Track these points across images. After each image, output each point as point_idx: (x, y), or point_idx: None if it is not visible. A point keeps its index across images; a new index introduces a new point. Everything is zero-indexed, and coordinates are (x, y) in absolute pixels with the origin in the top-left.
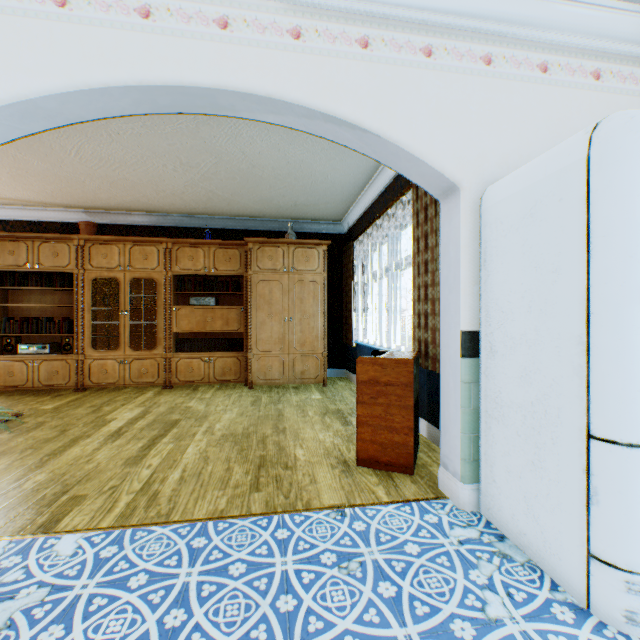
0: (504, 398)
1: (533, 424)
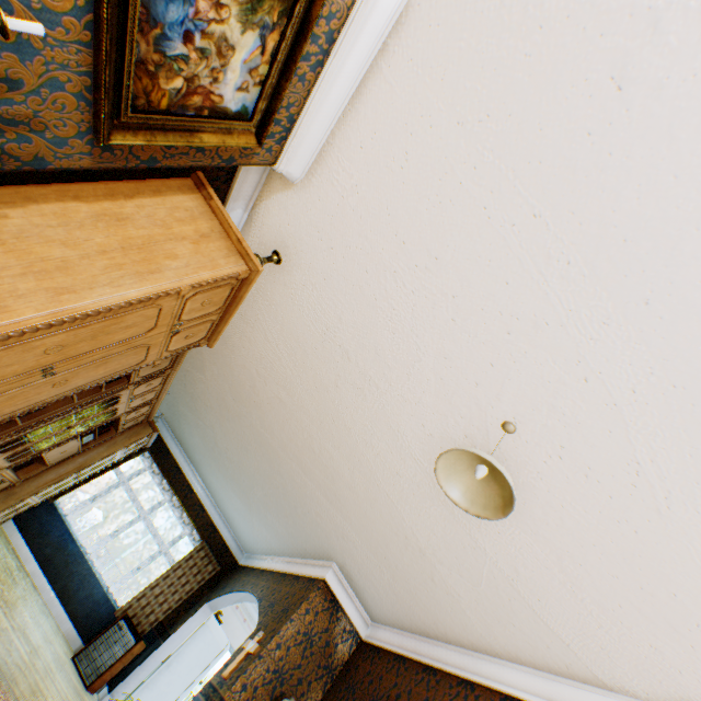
0: (159, 683)
1: (160, 697)
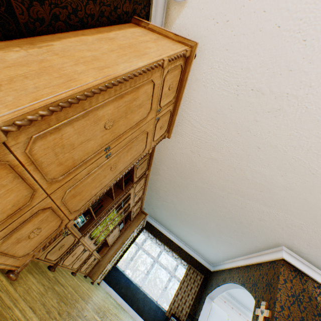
0: None
1: None
